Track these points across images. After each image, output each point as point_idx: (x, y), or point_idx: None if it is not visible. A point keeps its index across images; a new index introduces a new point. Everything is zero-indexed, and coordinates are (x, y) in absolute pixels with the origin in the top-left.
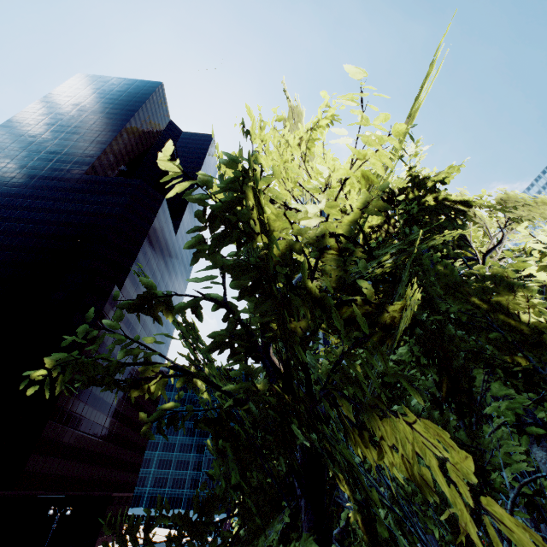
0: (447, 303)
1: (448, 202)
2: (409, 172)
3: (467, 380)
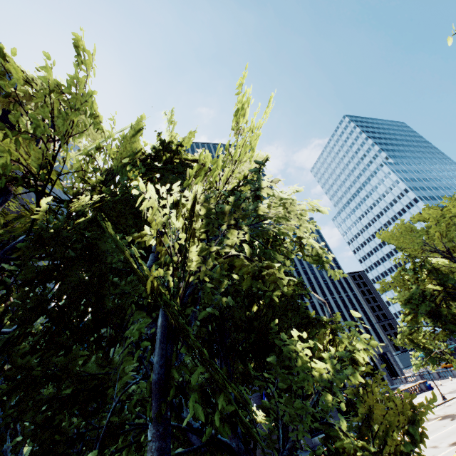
0: (112, 255)
1: (187, 162)
2: (158, 138)
3: (121, 317)
